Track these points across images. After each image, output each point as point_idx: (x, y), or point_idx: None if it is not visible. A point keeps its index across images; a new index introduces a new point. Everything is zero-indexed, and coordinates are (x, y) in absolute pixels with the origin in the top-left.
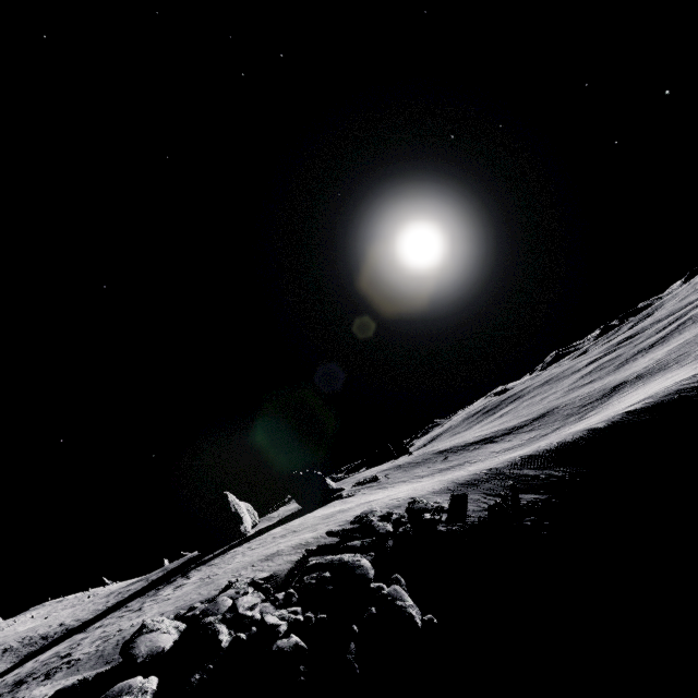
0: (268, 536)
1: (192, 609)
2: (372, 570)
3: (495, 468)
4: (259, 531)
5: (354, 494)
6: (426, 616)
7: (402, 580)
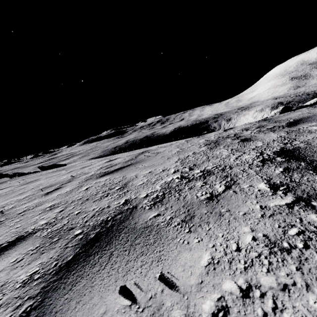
0: None
1: None
2: None
3: None
4: None
5: None
6: None
7: None
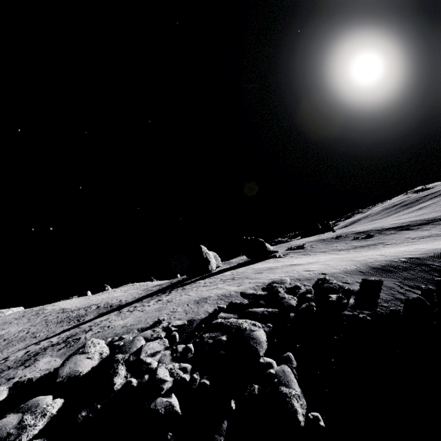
0: (220, 276)
1: (120, 339)
2: (264, 345)
3: (417, 258)
4: (219, 271)
5: (285, 256)
6: (312, 413)
7: (294, 361)
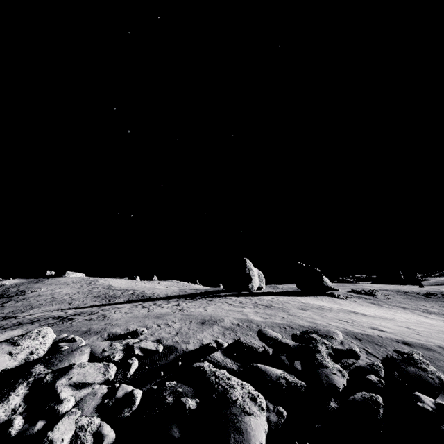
0: (257, 299)
1: (71, 340)
2: None
3: None
4: (259, 292)
5: (346, 298)
6: None
7: None
